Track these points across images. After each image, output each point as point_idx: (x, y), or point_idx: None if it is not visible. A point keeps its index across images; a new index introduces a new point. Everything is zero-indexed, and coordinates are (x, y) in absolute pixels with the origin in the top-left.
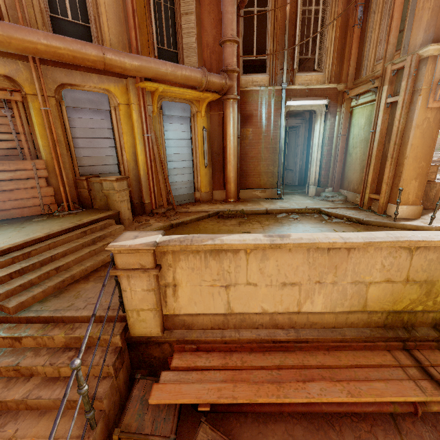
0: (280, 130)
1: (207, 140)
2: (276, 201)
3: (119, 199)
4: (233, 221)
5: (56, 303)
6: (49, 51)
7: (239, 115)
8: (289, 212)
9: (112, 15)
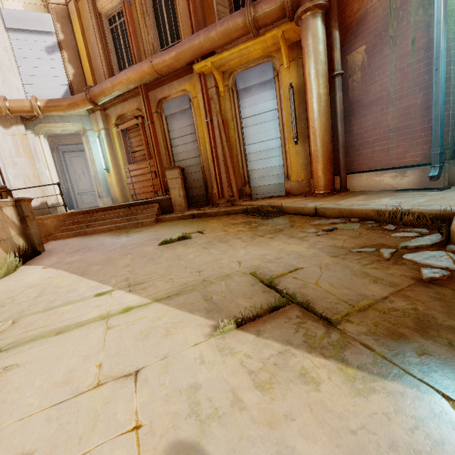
0: (435, 6)
1: (298, 102)
2: (397, 195)
3: (170, 186)
4: (246, 219)
5: (58, 241)
6: (128, 81)
7: (337, 31)
8: (357, 216)
9: (185, 17)
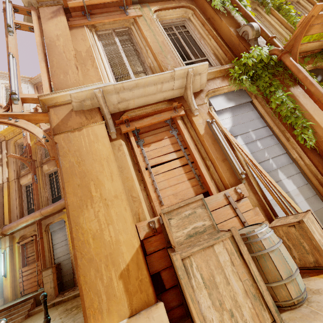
0: None
1: None
2: None
3: (44, 282)
4: (77, 302)
5: None
6: (27, 221)
7: None
8: None
9: None
